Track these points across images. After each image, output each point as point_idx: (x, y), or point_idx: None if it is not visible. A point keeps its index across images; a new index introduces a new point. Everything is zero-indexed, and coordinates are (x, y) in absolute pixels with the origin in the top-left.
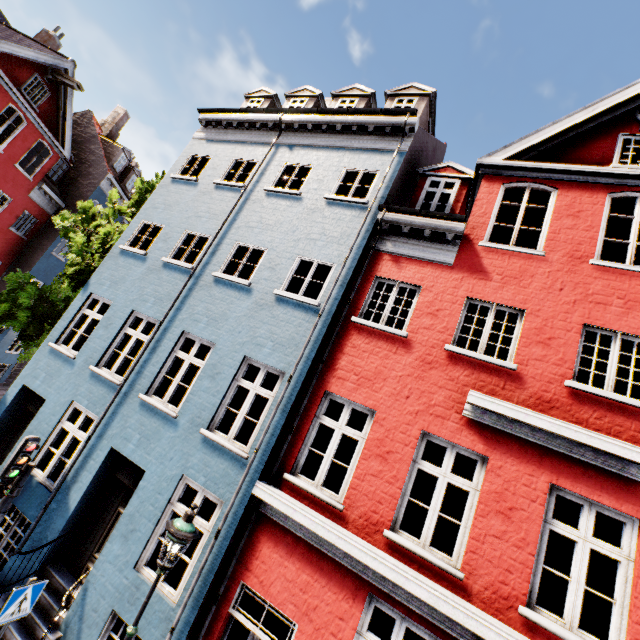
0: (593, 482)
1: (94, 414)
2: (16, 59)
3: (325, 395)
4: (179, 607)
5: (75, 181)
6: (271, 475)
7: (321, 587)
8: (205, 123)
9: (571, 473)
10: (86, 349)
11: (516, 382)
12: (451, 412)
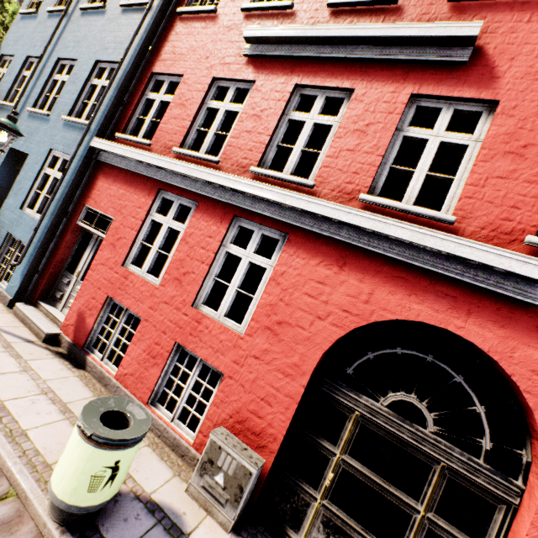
0: (327, 73)
1: None
2: None
3: (153, 79)
4: (43, 220)
5: None
6: (106, 135)
7: (130, 194)
8: None
9: (313, 72)
10: None
11: (290, 18)
12: (236, 58)
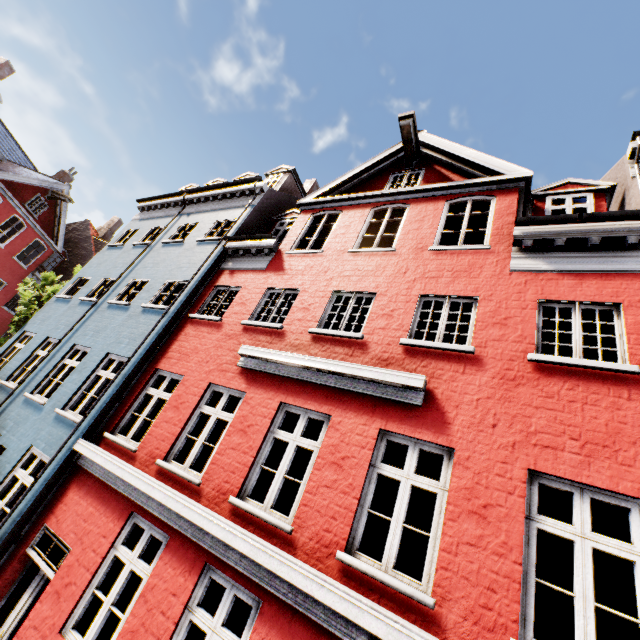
0: (308, 395)
1: None
2: (24, 185)
3: (157, 373)
4: None
5: (67, 270)
6: (94, 434)
7: (100, 515)
8: (142, 209)
9: (296, 392)
10: (4, 370)
11: (280, 337)
12: (232, 366)
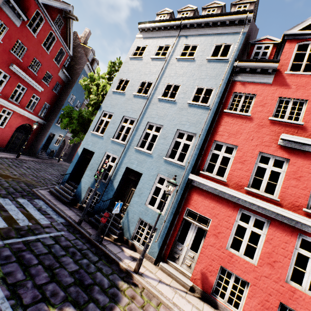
0: None
1: (116, 156)
2: (51, 8)
3: (214, 142)
4: (165, 215)
5: (73, 67)
6: (195, 172)
7: (219, 207)
8: (141, 30)
9: None
10: (107, 132)
11: (303, 130)
12: (272, 144)
